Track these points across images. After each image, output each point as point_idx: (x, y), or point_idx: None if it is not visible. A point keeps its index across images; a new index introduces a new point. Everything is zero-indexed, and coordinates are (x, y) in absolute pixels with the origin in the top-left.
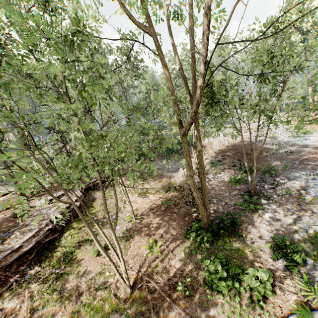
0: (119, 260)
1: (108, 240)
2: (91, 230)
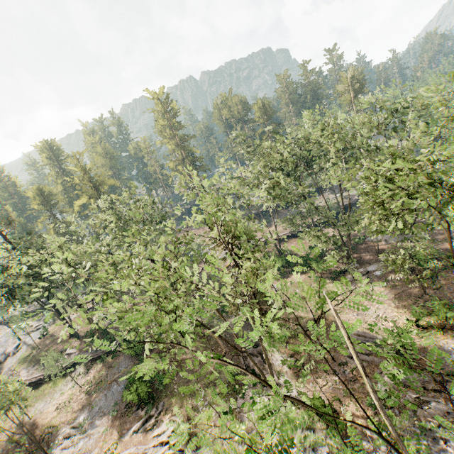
0: None
1: None
2: None
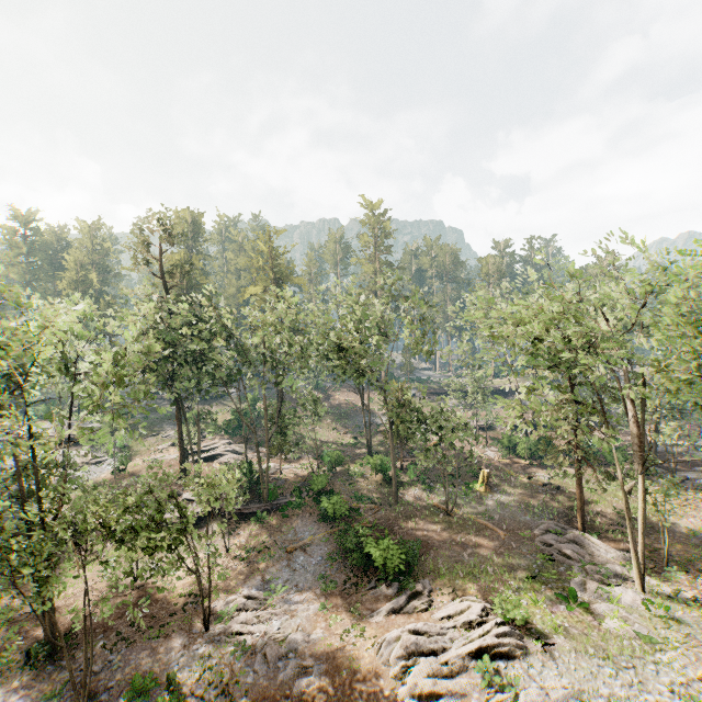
0: None
1: None
2: None
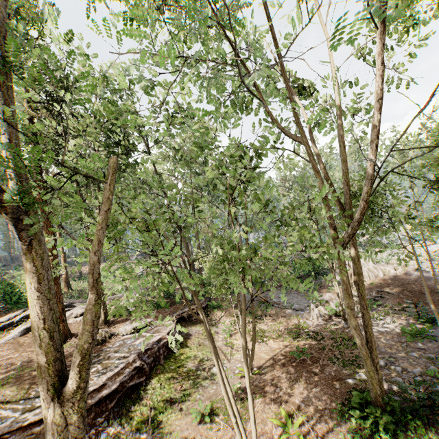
0: (244, 430)
1: (230, 391)
2: (218, 365)
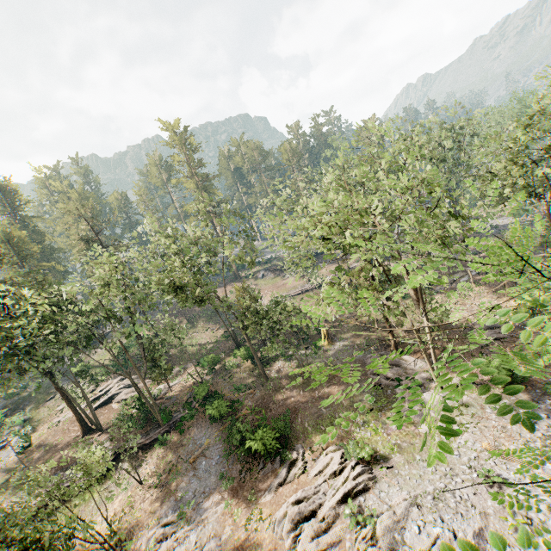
0: None
1: None
2: None
